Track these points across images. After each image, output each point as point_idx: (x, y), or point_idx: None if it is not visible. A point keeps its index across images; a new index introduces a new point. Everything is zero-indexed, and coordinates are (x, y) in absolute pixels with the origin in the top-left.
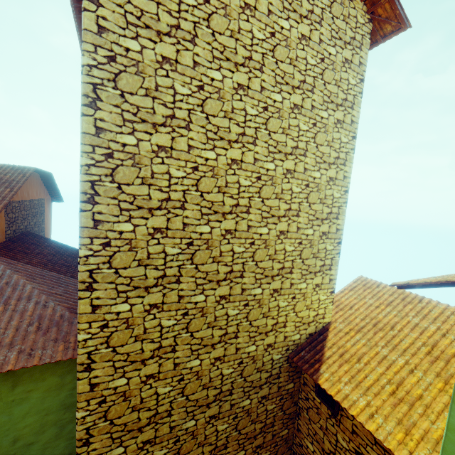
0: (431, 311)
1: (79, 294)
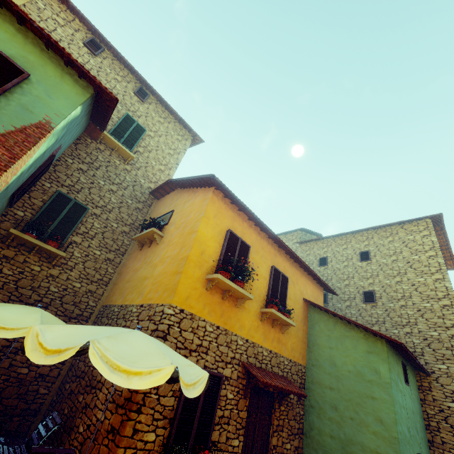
0: None
1: None
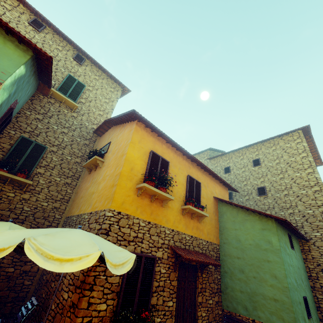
0: None
1: None
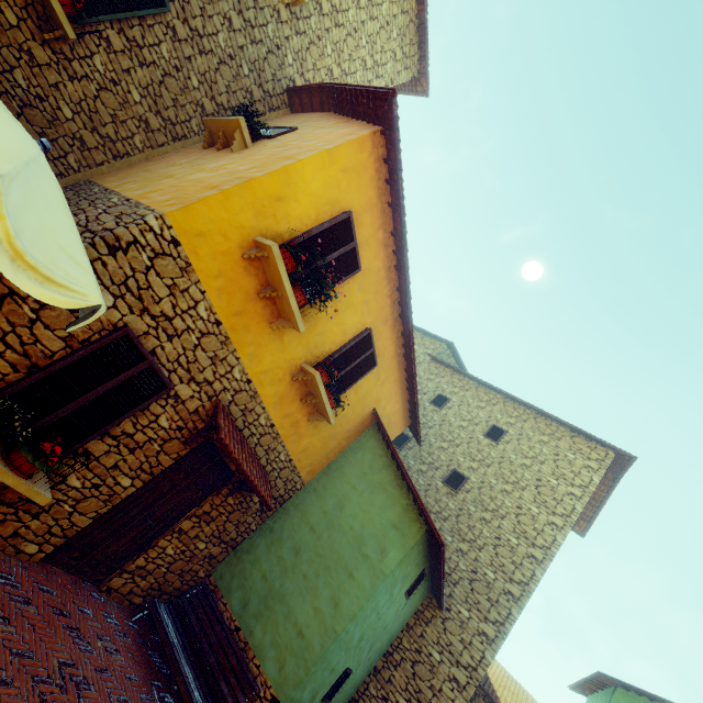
0: (528, 696)
1: (530, 595)
